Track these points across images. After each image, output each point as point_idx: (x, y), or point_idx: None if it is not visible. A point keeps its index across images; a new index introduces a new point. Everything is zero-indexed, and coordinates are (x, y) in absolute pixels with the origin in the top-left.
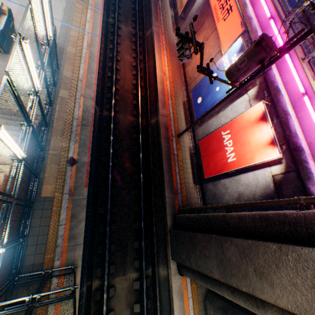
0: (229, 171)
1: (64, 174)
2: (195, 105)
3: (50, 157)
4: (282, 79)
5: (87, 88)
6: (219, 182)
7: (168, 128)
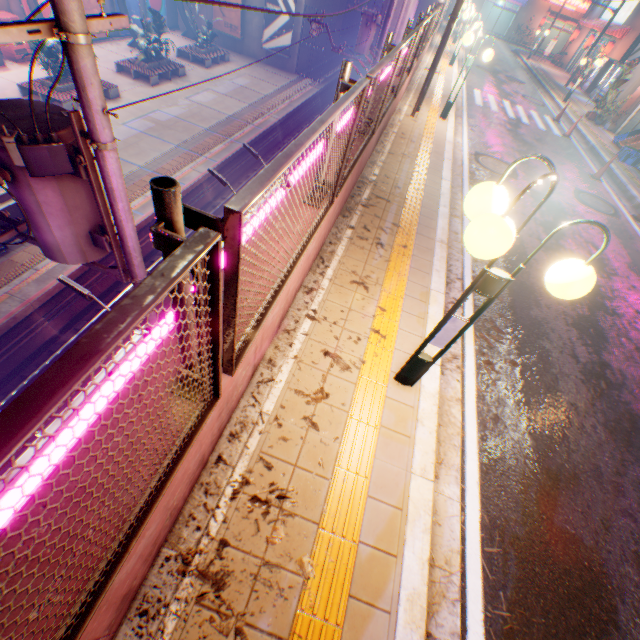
0: None
1: None
2: None
3: None
4: None
5: (35, 283)
6: None
7: None
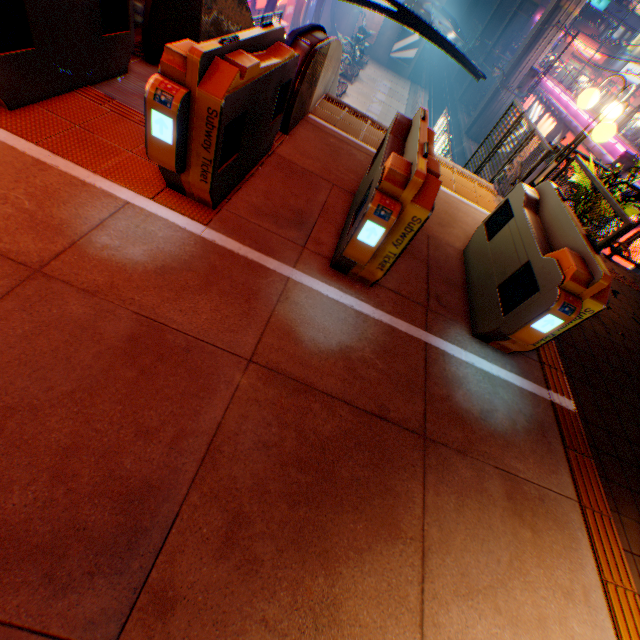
0: None
1: None
2: None
3: None
4: None
5: None
6: None
7: None
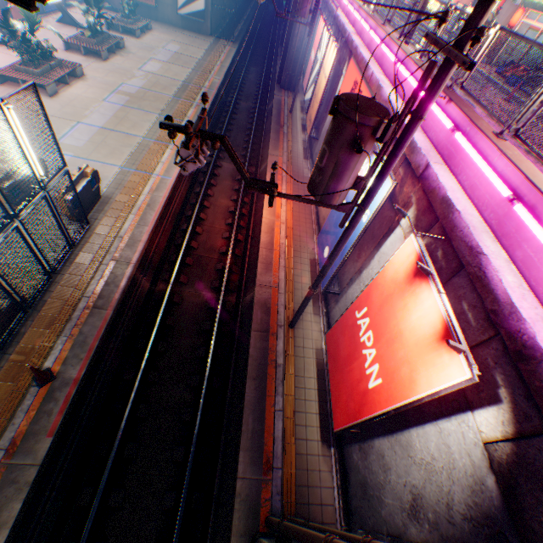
0: (373, 416)
1: (17, 403)
2: (321, 261)
3: (9, 367)
4: (462, 181)
5: (127, 248)
6: (372, 447)
7: (271, 308)
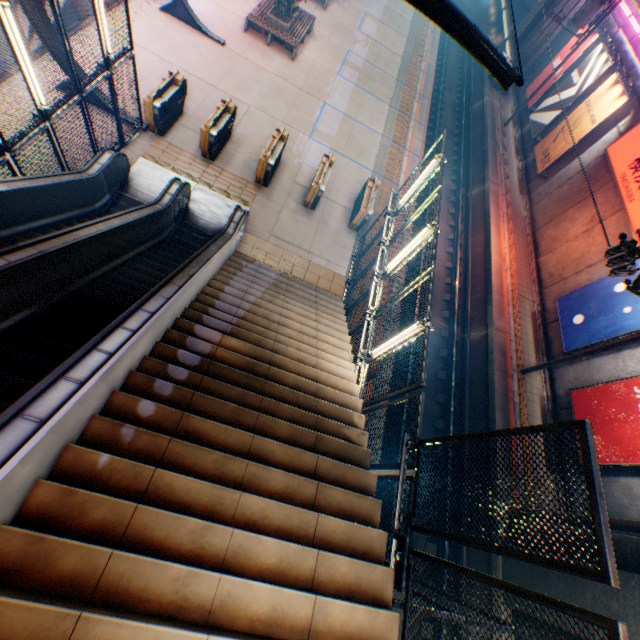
0: None
1: None
2: (565, 324)
3: None
4: None
5: None
6: (614, 481)
7: (505, 353)
